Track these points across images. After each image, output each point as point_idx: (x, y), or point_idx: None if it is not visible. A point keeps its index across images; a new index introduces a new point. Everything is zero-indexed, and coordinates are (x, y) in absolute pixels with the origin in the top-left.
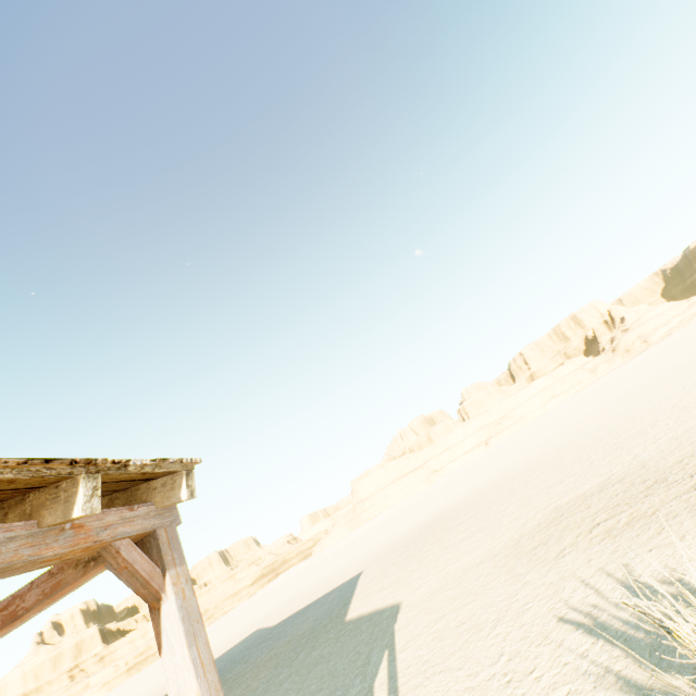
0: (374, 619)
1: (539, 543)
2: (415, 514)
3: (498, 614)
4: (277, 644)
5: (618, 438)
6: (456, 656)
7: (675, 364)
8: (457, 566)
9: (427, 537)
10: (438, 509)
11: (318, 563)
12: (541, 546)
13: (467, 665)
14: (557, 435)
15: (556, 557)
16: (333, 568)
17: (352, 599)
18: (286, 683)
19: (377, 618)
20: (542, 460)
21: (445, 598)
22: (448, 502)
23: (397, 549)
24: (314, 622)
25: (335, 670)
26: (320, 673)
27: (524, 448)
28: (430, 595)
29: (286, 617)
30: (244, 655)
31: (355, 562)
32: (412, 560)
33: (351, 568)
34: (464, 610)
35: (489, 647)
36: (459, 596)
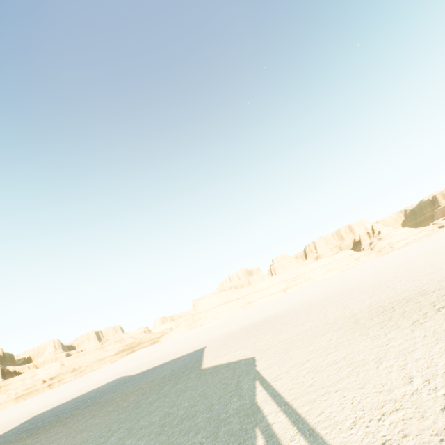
0: (231, 366)
1: (383, 320)
2: (239, 322)
3: (377, 355)
4: (141, 382)
5: (409, 277)
6: (347, 380)
7: (426, 252)
8: (300, 337)
9: (258, 328)
10: (259, 318)
11: (164, 346)
12: (386, 321)
13: (368, 385)
14: (344, 284)
15: (412, 324)
16: (178, 347)
17: (203, 358)
18: (157, 402)
19: (235, 365)
20: (340, 292)
21: (301, 352)
22: (266, 315)
23: (232, 335)
24: (172, 371)
25: (206, 394)
26: (190, 396)
27: (318, 291)
28: (283, 351)
29: (145, 370)
30: (111, 389)
31: (196, 343)
32: (251, 338)
33: (195, 346)
34: (331, 356)
35: (388, 374)
36: (317, 350)
